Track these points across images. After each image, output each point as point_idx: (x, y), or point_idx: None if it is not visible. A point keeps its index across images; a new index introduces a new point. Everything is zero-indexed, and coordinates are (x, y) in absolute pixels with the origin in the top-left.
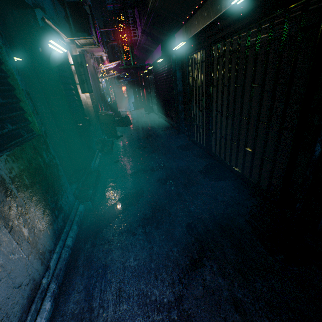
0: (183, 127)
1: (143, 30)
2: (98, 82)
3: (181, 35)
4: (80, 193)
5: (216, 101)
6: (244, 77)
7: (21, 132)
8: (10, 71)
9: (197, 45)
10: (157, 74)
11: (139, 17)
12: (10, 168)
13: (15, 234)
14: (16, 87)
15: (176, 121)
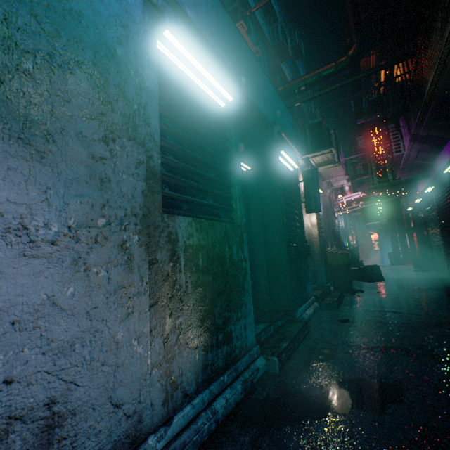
0: None
1: (413, 135)
2: (333, 217)
3: None
4: (266, 341)
5: None
6: None
7: (220, 214)
8: (232, 157)
9: None
10: (444, 197)
11: (406, 119)
12: (189, 234)
13: (154, 315)
14: (232, 173)
15: None
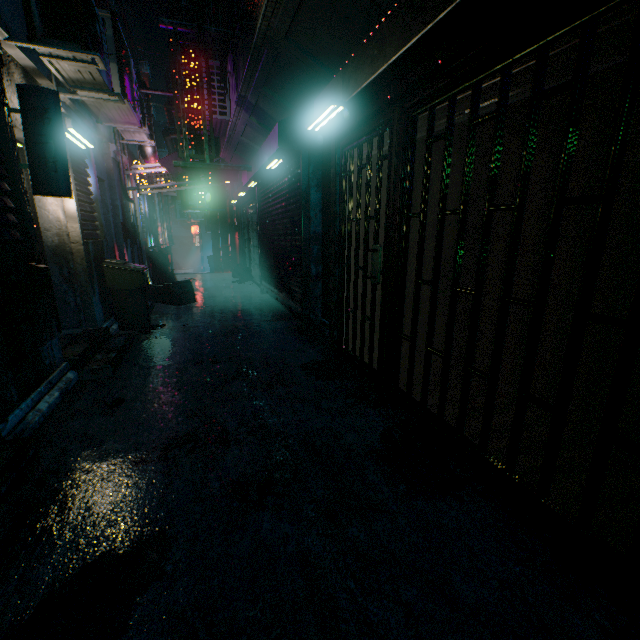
0: (318, 317)
1: (242, 97)
2: (125, 198)
3: (330, 96)
4: None
5: (418, 254)
6: (525, 181)
7: None
8: None
9: (369, 119)
10: (266, 198)
11: (234, 63)
12: None
13: None
14: None
15: (303, 301)
